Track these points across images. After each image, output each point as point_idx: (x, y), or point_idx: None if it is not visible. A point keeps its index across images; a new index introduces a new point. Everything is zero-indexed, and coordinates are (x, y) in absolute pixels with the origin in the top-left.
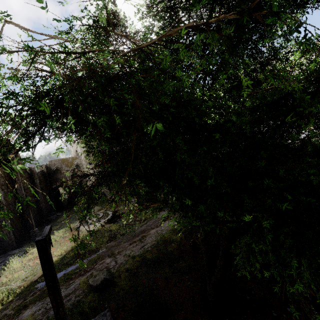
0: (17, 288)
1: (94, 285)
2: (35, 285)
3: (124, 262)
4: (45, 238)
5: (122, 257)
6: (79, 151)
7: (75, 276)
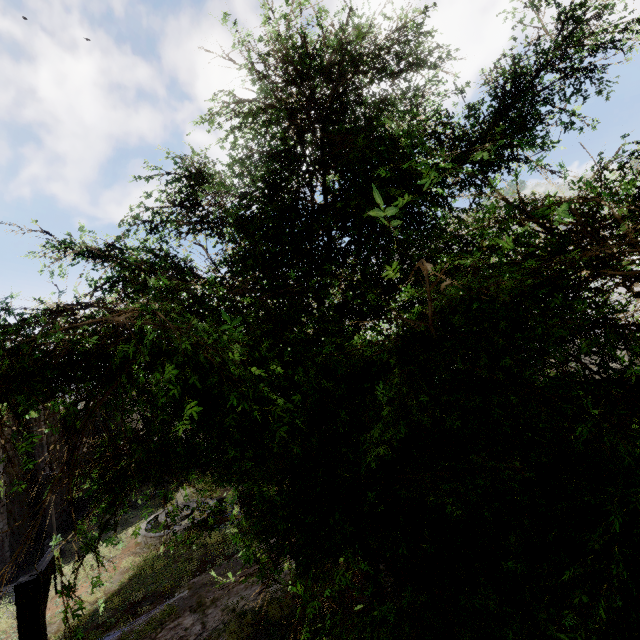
0: None
1: None
2: None
3: (220, 627)
4: (35, 579)
5: (219, 614)
6: None
7: None
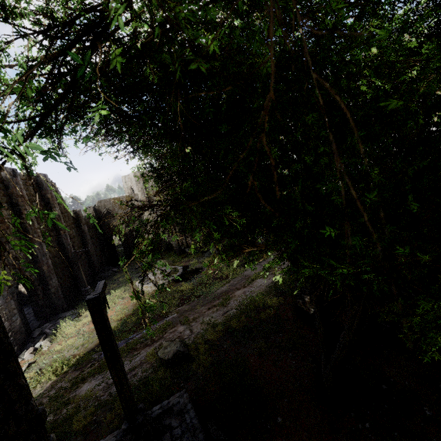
0: (72, 357)
1: (165, 358)
2: (93, 355)
3: (202, 332)
4: (98, 297)
5: (199, 325)
6: (135, 188)
7: (140, 346)
